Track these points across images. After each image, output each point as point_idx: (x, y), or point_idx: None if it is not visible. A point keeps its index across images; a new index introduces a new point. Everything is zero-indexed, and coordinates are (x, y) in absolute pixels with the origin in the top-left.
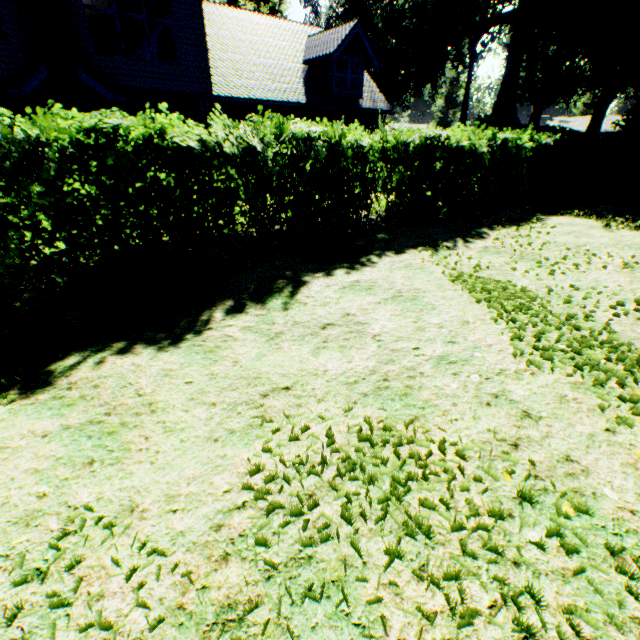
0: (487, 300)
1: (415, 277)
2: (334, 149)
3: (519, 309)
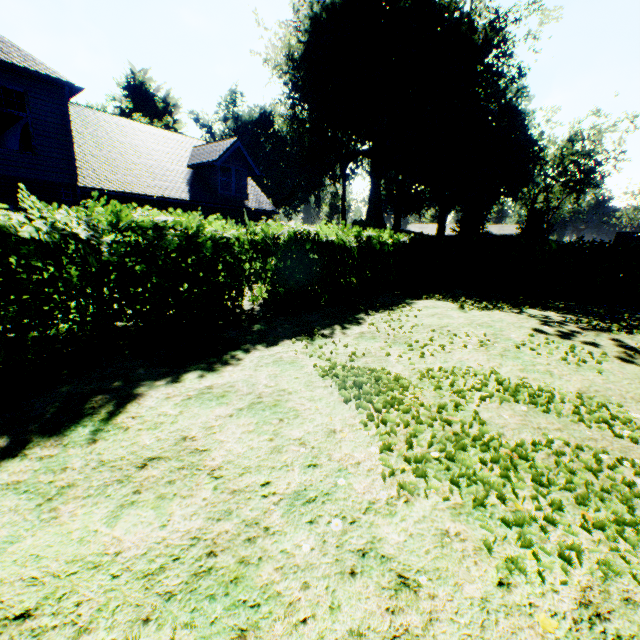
0: (357, 397)
1: (283, 374)
2: (191, 239)
3: (391, 404)
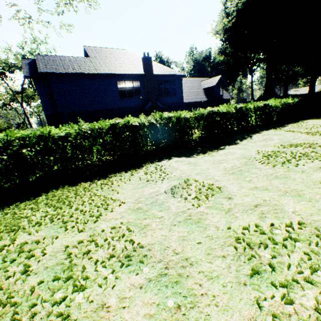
0: (297, 132)
1: (276, 132)
2: (245, 109)
3: (305, 132)
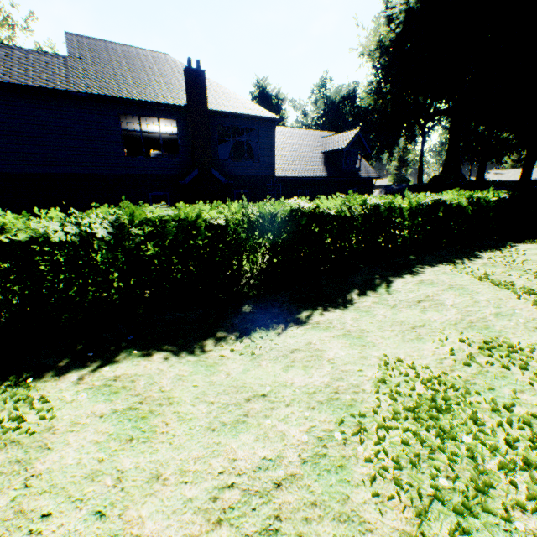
0: (507, 289)
1: (454, 278)
2: (387, 210)
3: (528, 293)
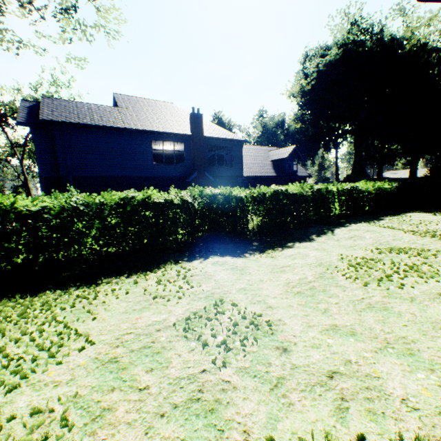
0: (399, 229)
1: (369, 227)
2: (325, 192)
3: (410, 231)
